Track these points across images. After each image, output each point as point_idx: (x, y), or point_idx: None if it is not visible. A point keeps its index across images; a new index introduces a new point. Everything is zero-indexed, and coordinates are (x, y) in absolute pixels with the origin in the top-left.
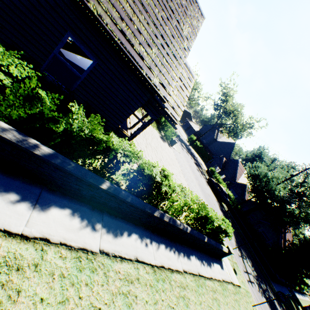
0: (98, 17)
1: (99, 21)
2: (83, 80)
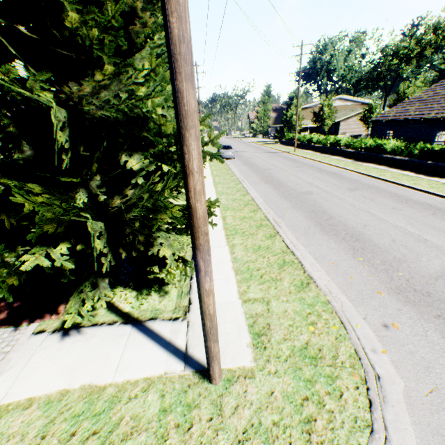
0: (440, 118)
1: (441, 118)
2: (444, 143)
